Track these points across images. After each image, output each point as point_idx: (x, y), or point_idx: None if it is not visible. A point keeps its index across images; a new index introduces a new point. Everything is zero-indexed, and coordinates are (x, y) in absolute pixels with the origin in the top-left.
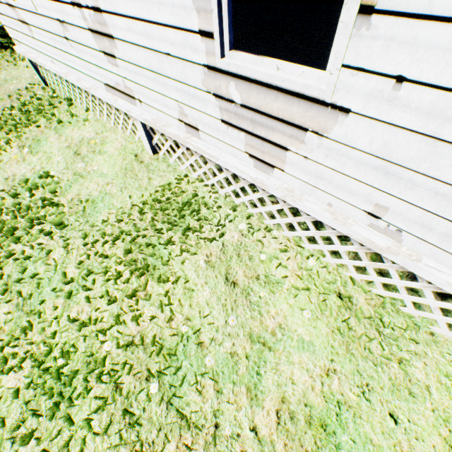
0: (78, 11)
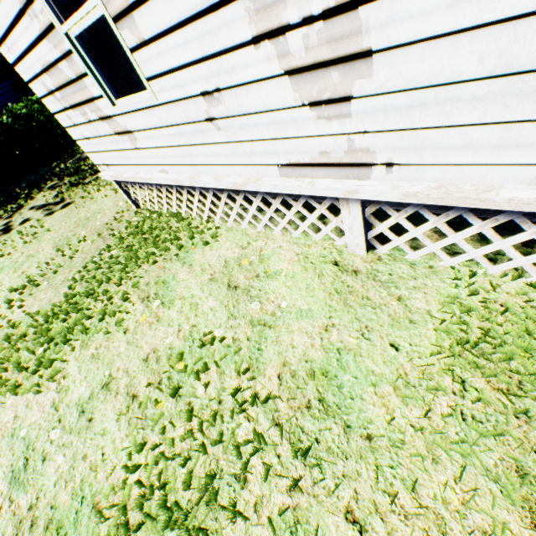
0: (266, 48)
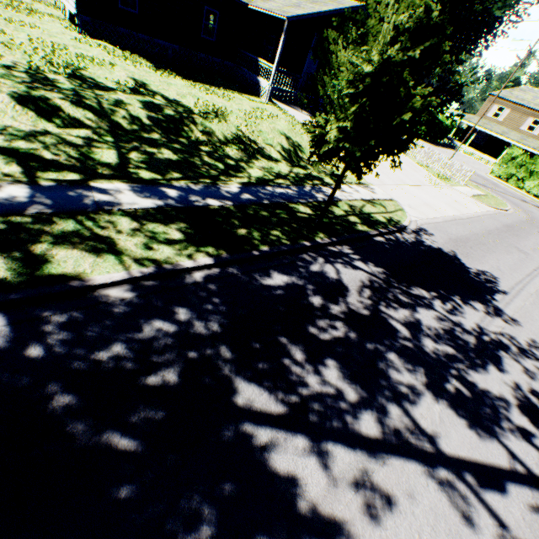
0: None
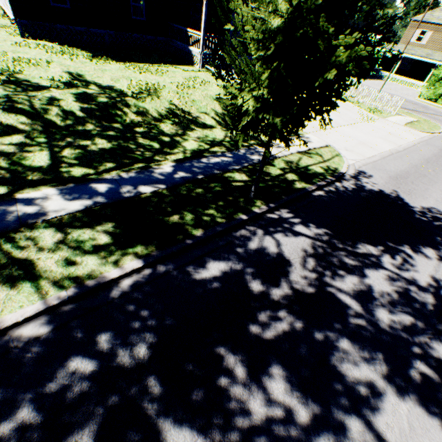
0: None
